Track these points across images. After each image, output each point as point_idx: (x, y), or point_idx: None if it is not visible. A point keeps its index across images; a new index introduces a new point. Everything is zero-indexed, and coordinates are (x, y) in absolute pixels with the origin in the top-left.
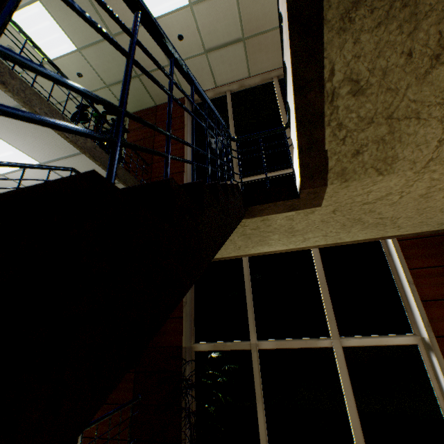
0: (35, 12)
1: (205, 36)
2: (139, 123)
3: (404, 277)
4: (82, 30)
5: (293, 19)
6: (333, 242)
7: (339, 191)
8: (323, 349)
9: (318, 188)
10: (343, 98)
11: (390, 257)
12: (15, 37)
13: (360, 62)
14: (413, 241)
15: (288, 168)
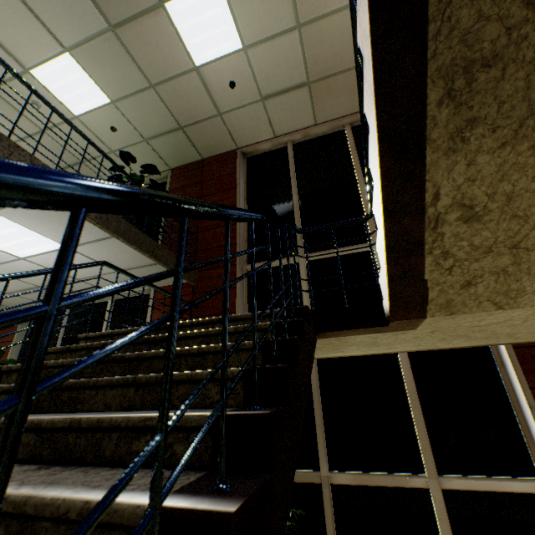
0: (63, 65)
1: (262, 82)
2: (182, 181)
3: (523, 398)
4: (116, 81)
5: (385, 138)
6: (427, 348)
7: (441, 320)
8: (416, 491)
9: (414, 319)
10: (451, 225)
11: (503, 368)
12: (39, 111)
13: (475, 185)
14: (534, 349)
15: (365, 242)
